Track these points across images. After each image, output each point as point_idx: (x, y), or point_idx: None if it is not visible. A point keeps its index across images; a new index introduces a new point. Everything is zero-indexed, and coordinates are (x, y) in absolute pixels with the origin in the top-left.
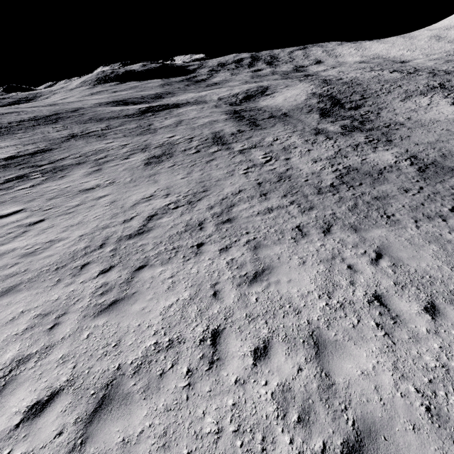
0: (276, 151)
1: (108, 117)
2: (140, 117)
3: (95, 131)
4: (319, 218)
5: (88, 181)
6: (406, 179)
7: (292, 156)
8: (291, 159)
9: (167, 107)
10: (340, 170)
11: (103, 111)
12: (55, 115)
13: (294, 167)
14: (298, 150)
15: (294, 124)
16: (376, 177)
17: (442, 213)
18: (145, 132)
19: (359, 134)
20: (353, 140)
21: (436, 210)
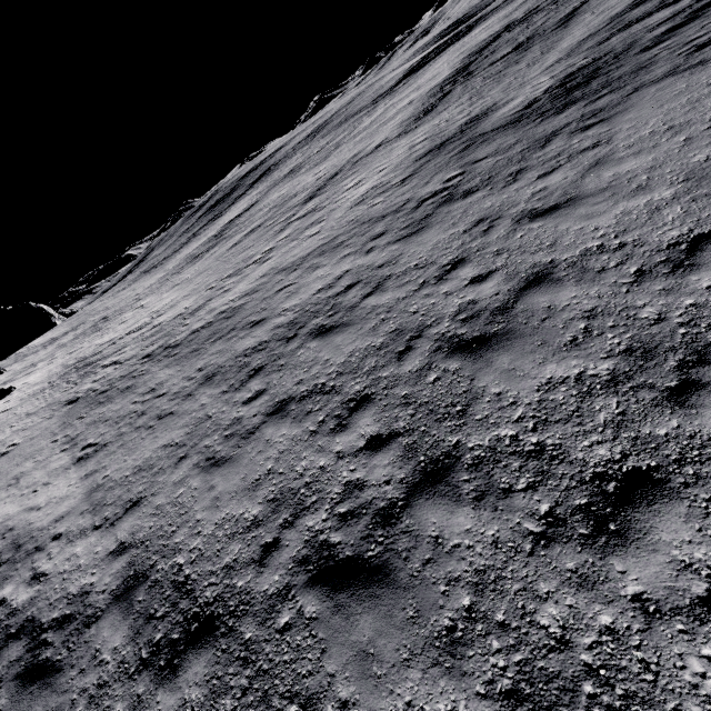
0: (297, 232)
1: (356, 111)
2: (382, 99)
3: (309, 158)
4: (89, 390)
5: (192, 271)
6: (200, 366)
7: (279, 253)
8: (266, 262)
9: (449, 43)
10: (223, 313)
11: (369, 93)
12: (330, 118)
13: (235, 286)
14: (311, 230)
15: (492, 87)
16: (201, 347)
17: (82, 442)
18: (325, 157)
19: (490, 145)
20: (419, 188)
21: (89, 436)
